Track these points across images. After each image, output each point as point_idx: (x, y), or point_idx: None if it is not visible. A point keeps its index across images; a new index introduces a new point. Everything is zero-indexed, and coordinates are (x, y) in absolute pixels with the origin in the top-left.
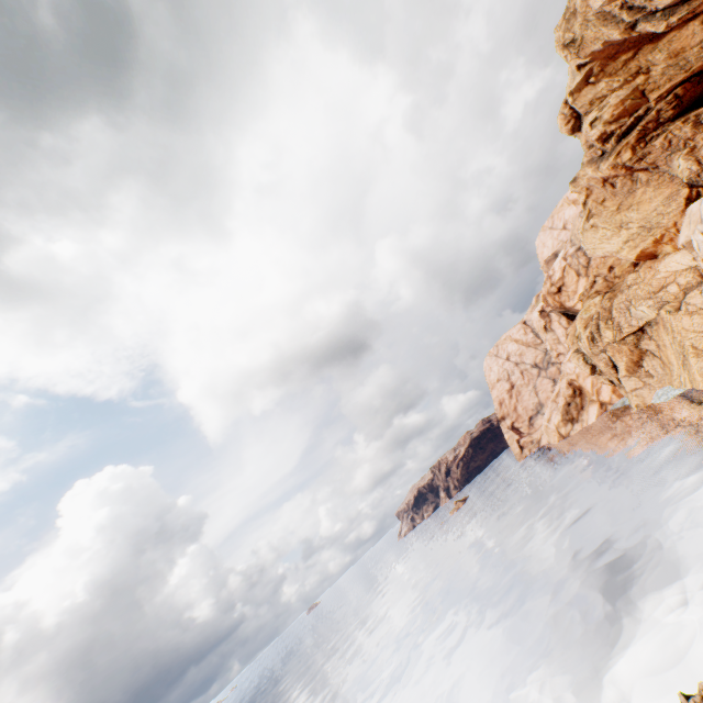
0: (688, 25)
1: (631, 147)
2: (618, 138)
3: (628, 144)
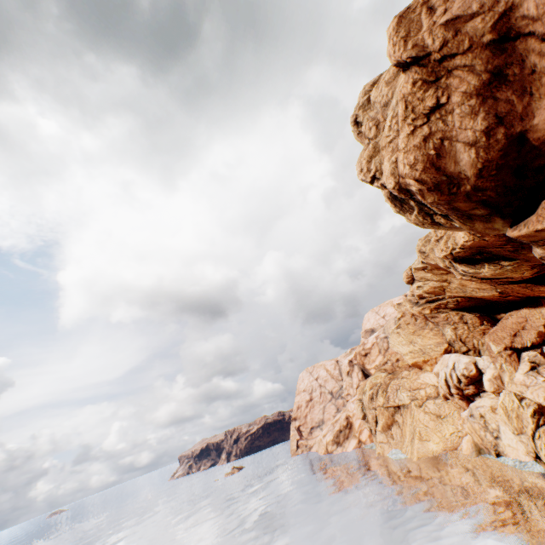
0: None
1: (430, 309)
2: (427, 301)
3: (430, 307)
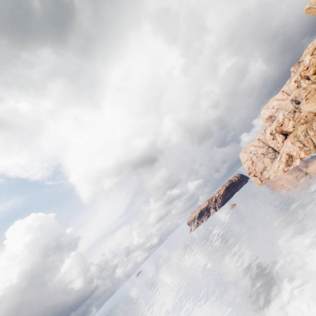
0: None
1: None
2: None
3: None
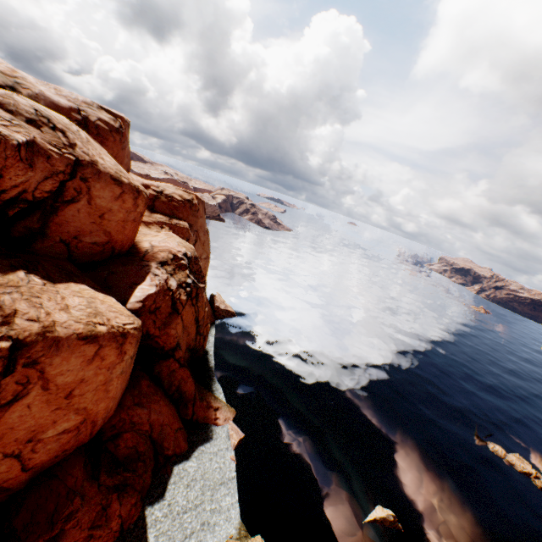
0: None
1: None
2: None
3: None
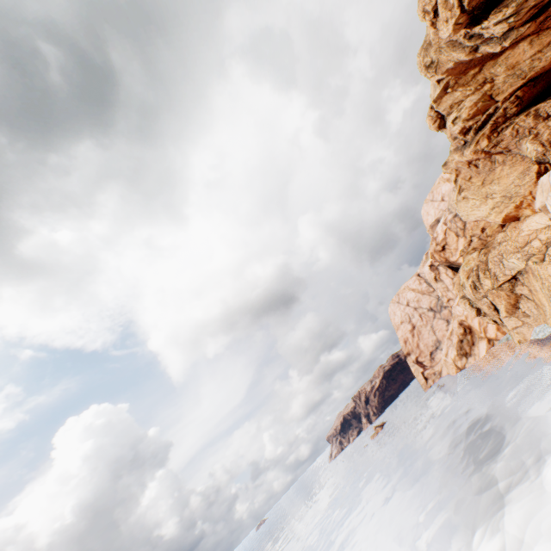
0: (519, 46)
1: (486, 137)
2: (476, 131)
3: (484, 134)
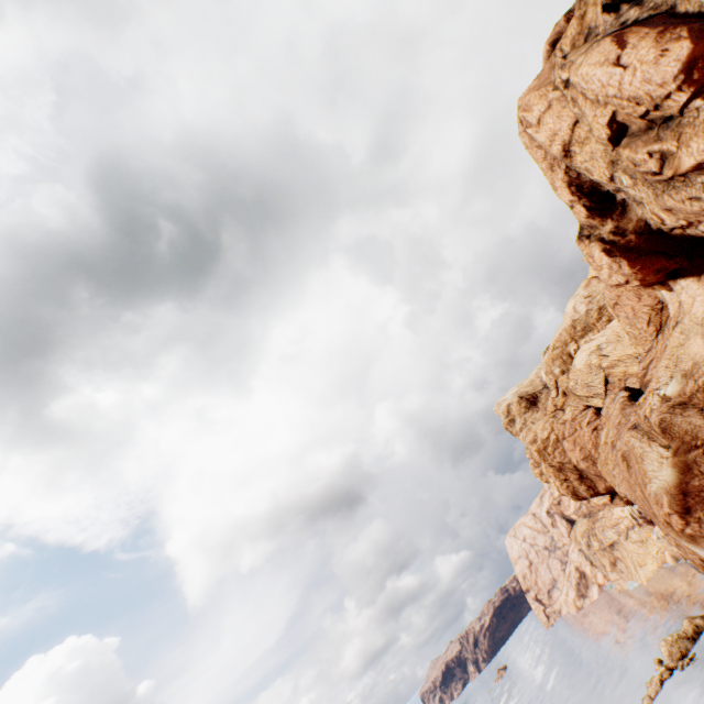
0: None
1: None
2: None
3: None
